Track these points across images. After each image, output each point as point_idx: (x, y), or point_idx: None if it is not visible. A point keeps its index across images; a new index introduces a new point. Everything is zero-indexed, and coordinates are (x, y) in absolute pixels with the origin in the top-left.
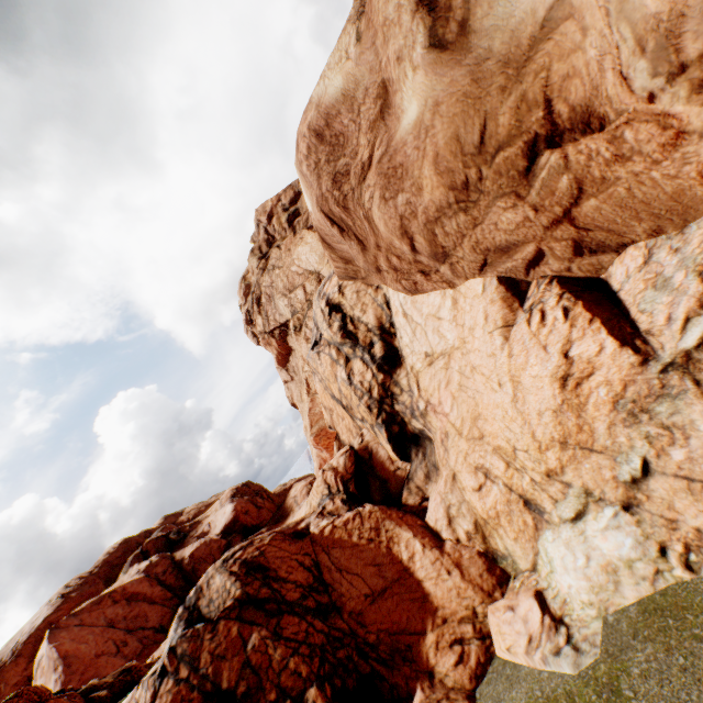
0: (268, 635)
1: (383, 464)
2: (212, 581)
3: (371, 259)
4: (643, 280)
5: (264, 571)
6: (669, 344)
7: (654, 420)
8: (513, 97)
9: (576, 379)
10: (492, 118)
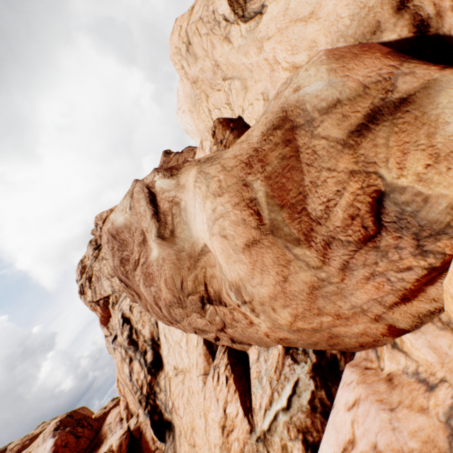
0: None
1: (148, 443)
2: None
3: (144, 304)
4: (256, 370)
5: None
6: (259, 423)
7: None
8: (193, 274)
9: (227, 430)
10: (185, 279)
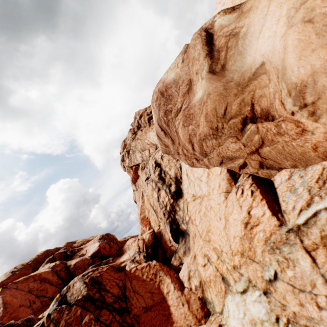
0: (93, 318)
1: (166, 242)
2: (75, 284)
3: (176, 148)
4: (286, 186)
5: (99, 284)
6: (292, 219)
7: (281, 253)
8: (239, 99)
9: (251, 225)
10: (230, 105)
